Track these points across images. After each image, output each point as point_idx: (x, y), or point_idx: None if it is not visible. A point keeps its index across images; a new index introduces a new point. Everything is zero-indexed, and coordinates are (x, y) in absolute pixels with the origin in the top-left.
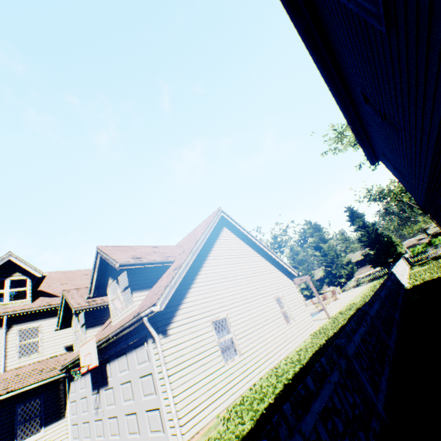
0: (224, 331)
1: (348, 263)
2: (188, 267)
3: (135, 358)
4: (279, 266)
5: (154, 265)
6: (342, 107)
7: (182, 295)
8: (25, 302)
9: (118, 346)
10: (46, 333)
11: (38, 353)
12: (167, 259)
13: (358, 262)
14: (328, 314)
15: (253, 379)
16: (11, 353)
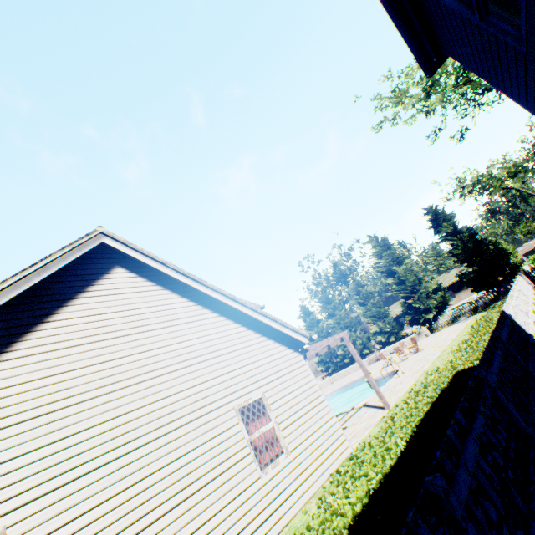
0: None
1: (437, 290)
2: None
3: None
4: (270, 328)
5: None
6: None
7: None
8: None
9: None
10: None
11: None
12: None
13: (455, 285)
14: (385, 402)
15: None
16: None
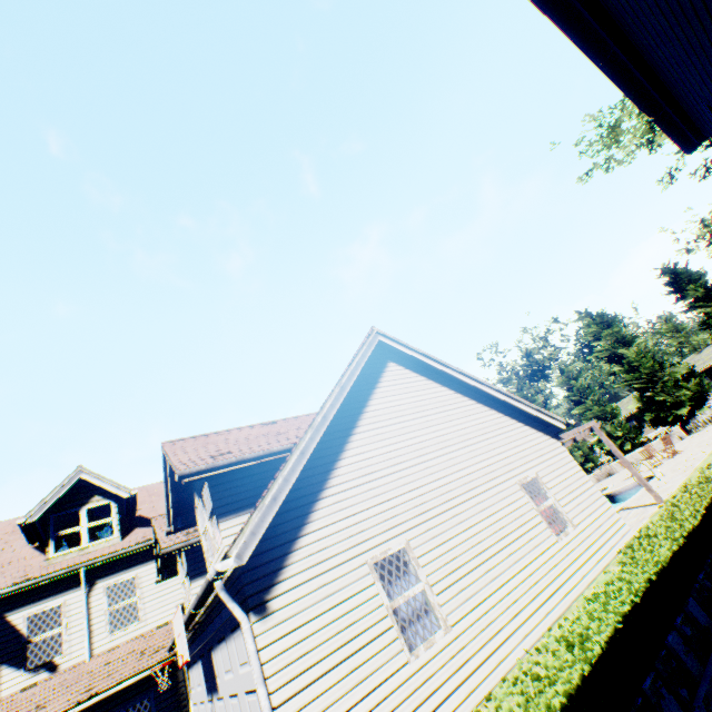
0: (407, 578)
1: (688, 376)
2: (305, 458)
3: (235, 652)
4: (522, 415)
5: (253, 463)
6: (557, 11)
7: (301, 519)
8: (111, 541)
9: (215, 624)
10: (147, 588)
11: (139, 622)
12: (281, 445)
13: None
14: (657, 496)
15: (486, 682)
16: (98, 626)
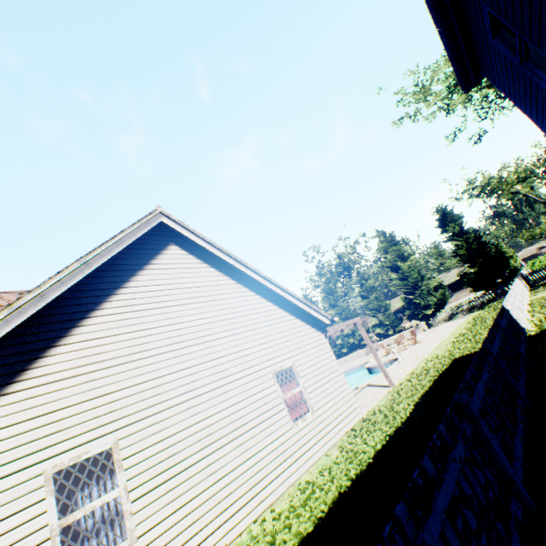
0: (109, 480)
1: (438, 288)
2: None
3: None
4: (297, 309)
5: None
6: None
7: None
8: None
9: None
10: None
11: None
12: None
13: (454, 285)
14: (390, 381)
15: None
16: None
